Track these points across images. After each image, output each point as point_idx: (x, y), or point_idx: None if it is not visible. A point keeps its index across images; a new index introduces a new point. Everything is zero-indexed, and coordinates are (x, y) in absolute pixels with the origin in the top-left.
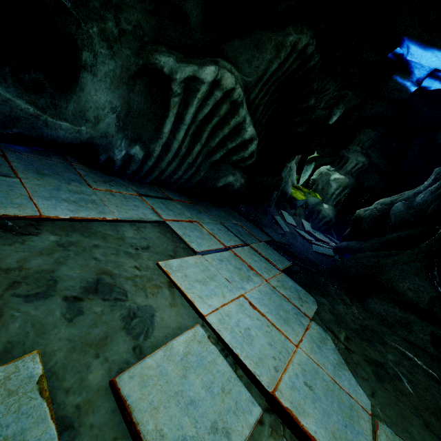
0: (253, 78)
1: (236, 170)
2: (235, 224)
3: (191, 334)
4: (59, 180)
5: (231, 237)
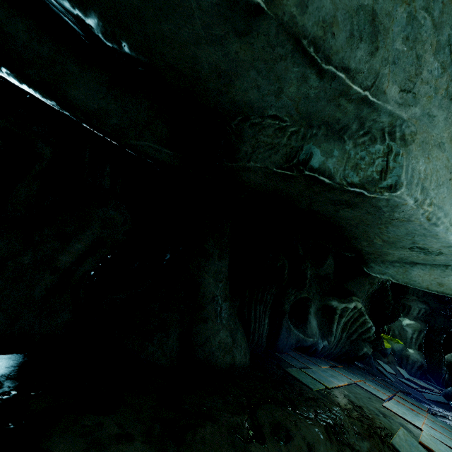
0: (363, 297)
1: (366, 343)
2: (373, 380)
3: (425, 433)
4: (313, 365)
5: (383, 389)
